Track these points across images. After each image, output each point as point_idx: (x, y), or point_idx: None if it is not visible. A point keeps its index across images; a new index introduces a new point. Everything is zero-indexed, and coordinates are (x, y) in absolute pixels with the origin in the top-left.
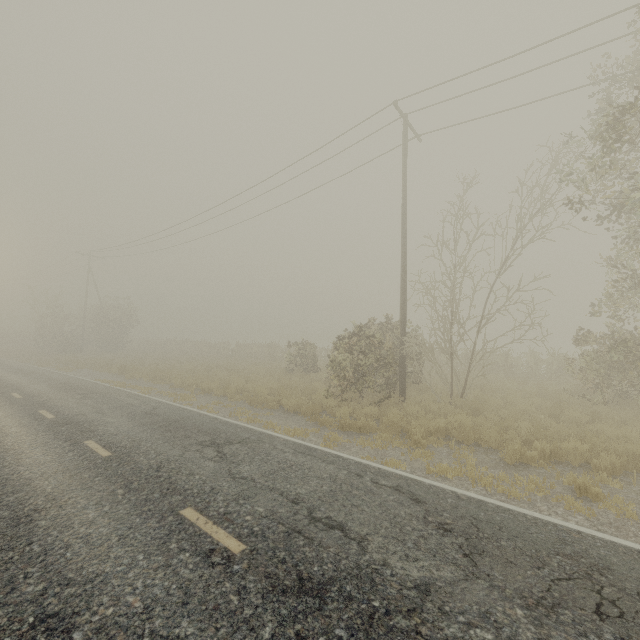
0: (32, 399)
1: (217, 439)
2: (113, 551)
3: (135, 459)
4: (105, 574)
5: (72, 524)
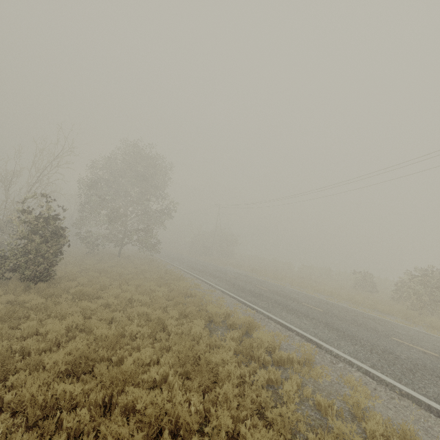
0: (241, 279)
1: (364, 316)
2: (381, 341)
3: (338, 315)
4: (388, 346)
5: (350, 330)
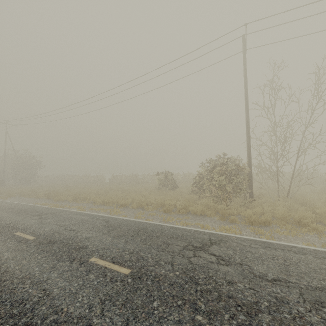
0: None
1: (192, 243)
2: None
3: (159, 273)
4: None
5: None
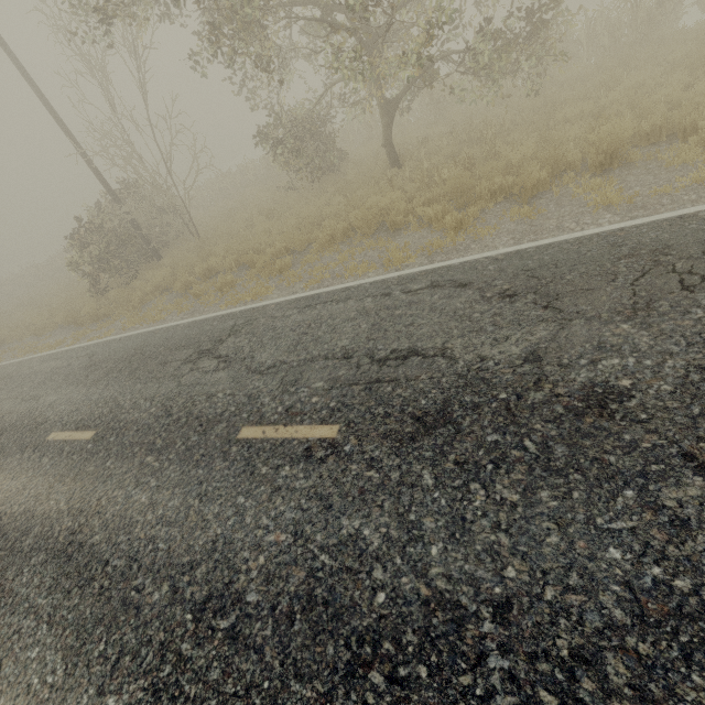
0: None
1: None
2: None
3: None
4: None
5: None
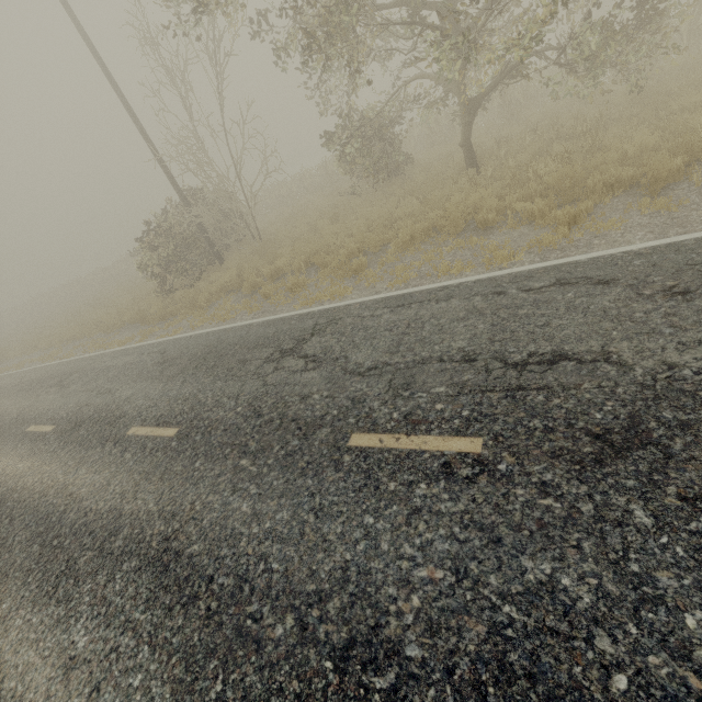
0: None
1: (63, 377)
2: None
3: (3, 420)
4: None
5: None
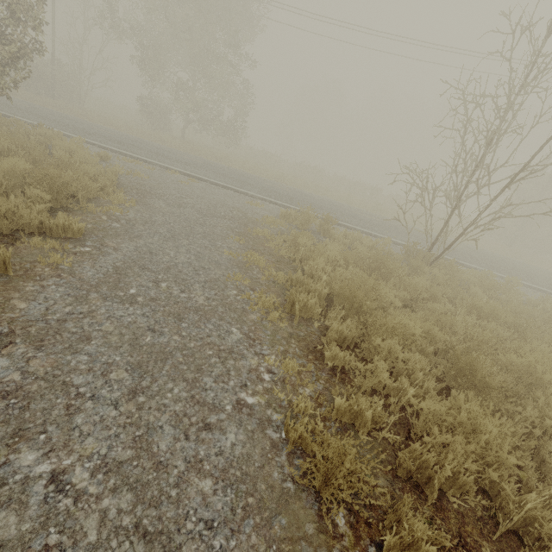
0: None
1: None
2: None
3: None
4: None
5: None
